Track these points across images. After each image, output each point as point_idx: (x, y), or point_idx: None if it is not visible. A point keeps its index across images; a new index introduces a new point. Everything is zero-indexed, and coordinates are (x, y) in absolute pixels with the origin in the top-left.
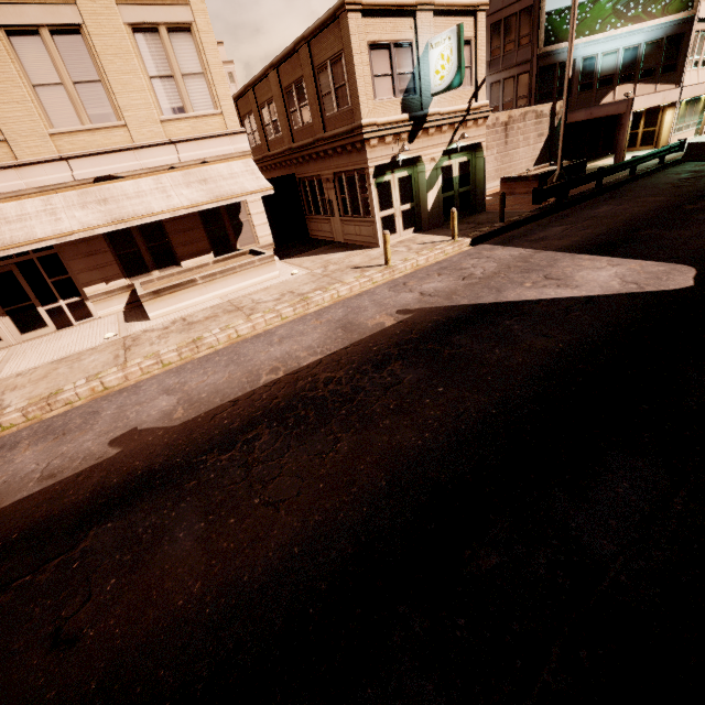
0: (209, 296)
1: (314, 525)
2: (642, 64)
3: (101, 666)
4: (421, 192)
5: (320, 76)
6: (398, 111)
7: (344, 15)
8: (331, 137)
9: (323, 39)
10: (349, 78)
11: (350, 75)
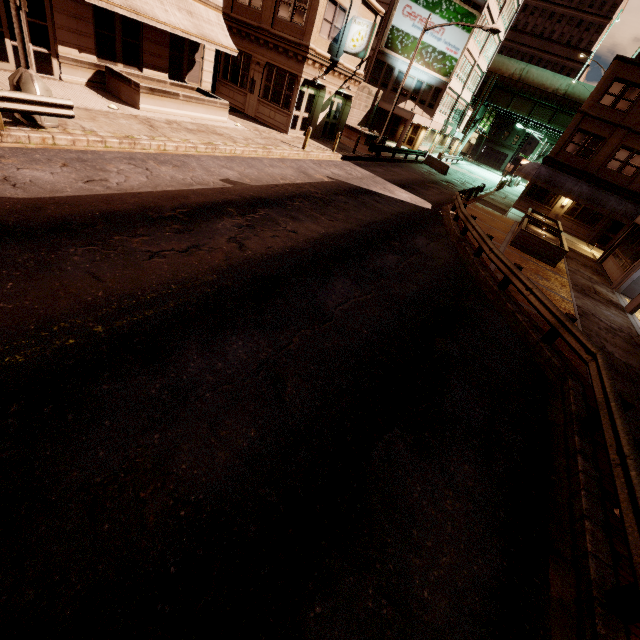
0: (182, 113)
1: (349, 228)
2: (422, 95)
3: (311, 238)
4: (316, 110)
5: None
6: (326, 50)
7: None
8: (277, 35)
9: None
10: (311, 10)
11: (313, 8)
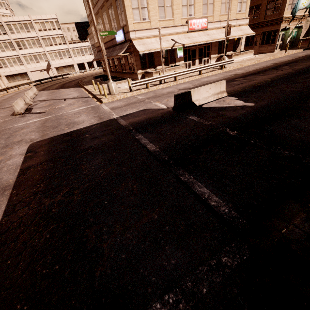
0: (241, 58)
1: None
2: None
3: None
4: (285, 38)
5: (269, 4)
6: (289, 14)
7: None
8: (267, 21)
9: None
10: (283, 4)
11: (284, 3)
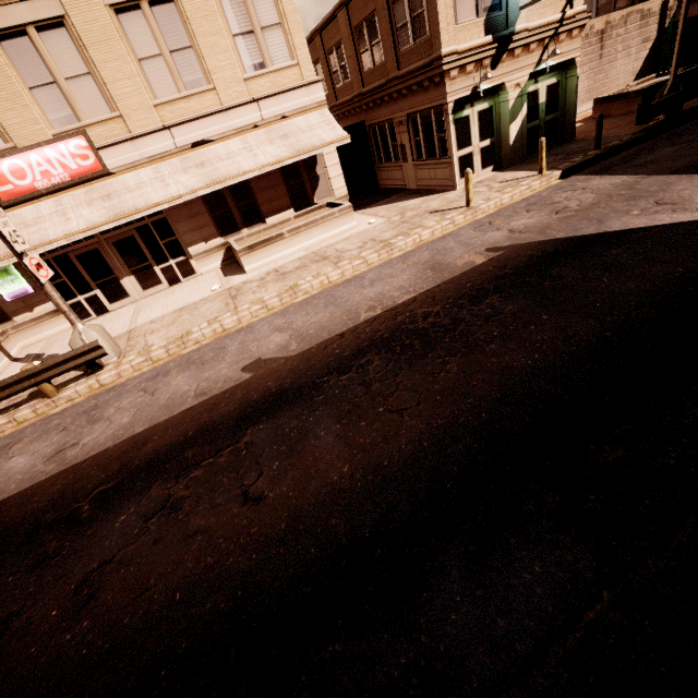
0: (295, 249)
1: (438, 427)
2: None
3: (286, 515)
4: (502, 124)
5: (394, 7)
6: (480, 34)
7: None
8: (405, 74)
9: None
10: (429, 4)
11: None
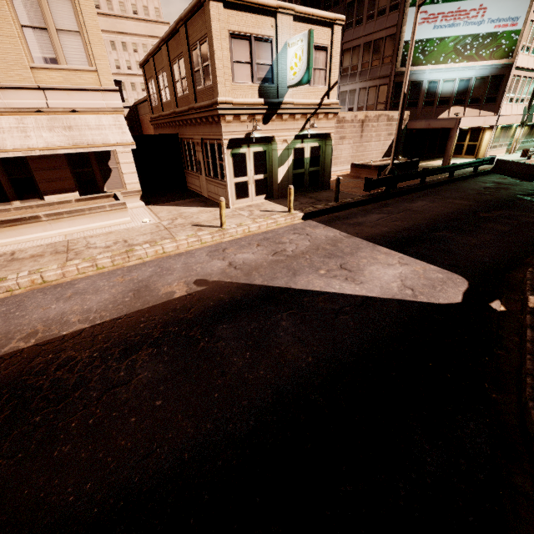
0: (54, 233)
1: None
2: (472, 93)
3: None
4: (274, 166)
5: (193, 54)
6: (255, 95)
7: (207, 3)
8: (198, 107)
9: (195, 22)
10: (211, 59)
11: (211, 56)
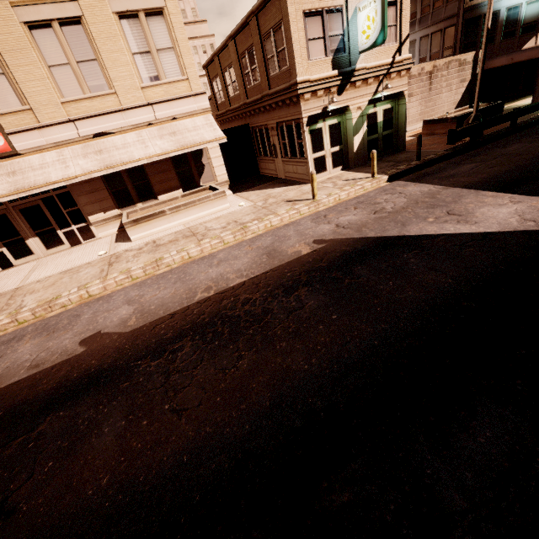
0: (175, 224)
1: (204, 437)
2: None
3: None
4: (348, 136)
5: (265, 43)
6: (329, 69)
7: None
8: (274, 93)
9: (267, 11)
10: (287, 43)
11: (288, 40)
